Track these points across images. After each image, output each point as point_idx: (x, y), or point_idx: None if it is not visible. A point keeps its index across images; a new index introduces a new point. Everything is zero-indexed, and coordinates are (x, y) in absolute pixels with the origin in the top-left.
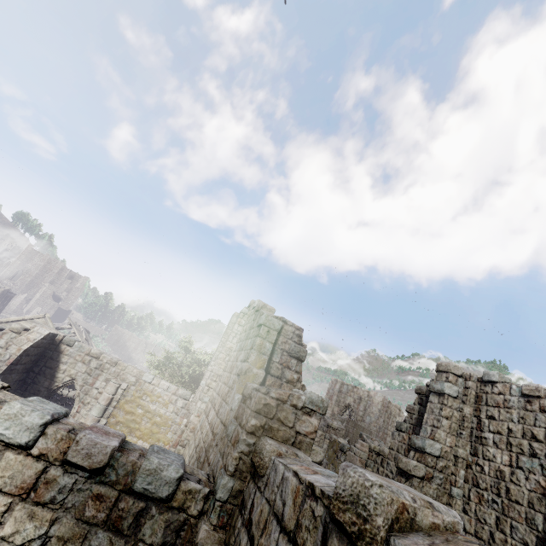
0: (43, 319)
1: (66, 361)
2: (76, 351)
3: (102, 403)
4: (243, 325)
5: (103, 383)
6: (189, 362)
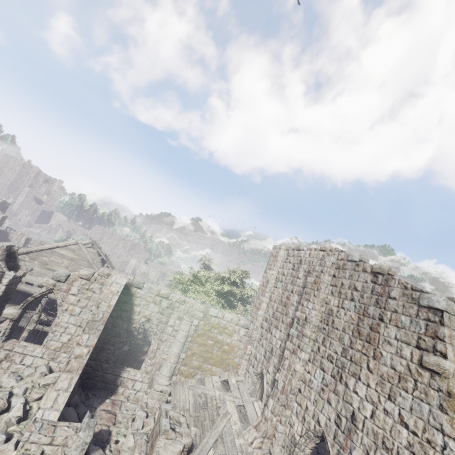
0: (76, 245)
1: (139, 303)
2: (146, 293)
3: (181, 340)
4: (332, 275)
5: (177, 322)
6: (208, 276)
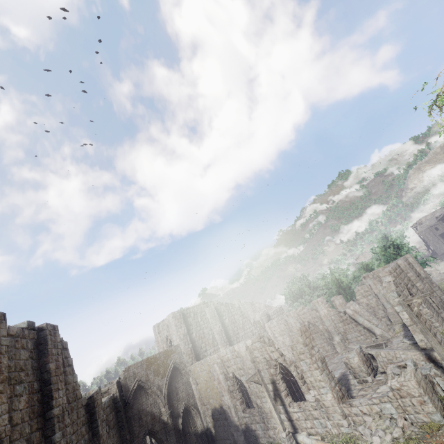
0: None
1: None
2: None
3: None
4: None
5: None
6: None
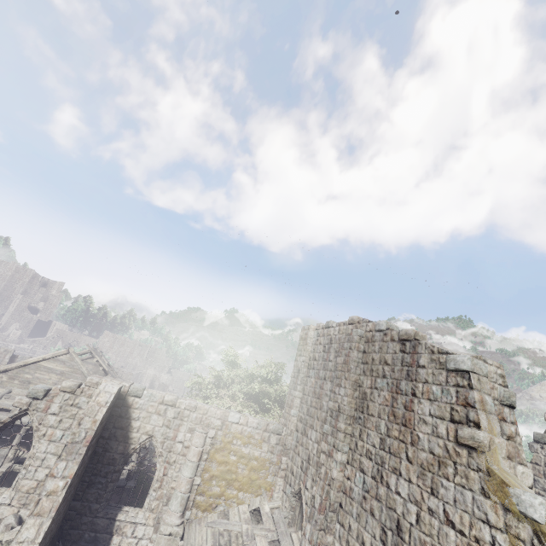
0: (67, 355)
1: (138, 416)
2: (147, 402)
3: (194, 459)
4: (362, 350)
5: (188, 435)
6: (236, 376)
